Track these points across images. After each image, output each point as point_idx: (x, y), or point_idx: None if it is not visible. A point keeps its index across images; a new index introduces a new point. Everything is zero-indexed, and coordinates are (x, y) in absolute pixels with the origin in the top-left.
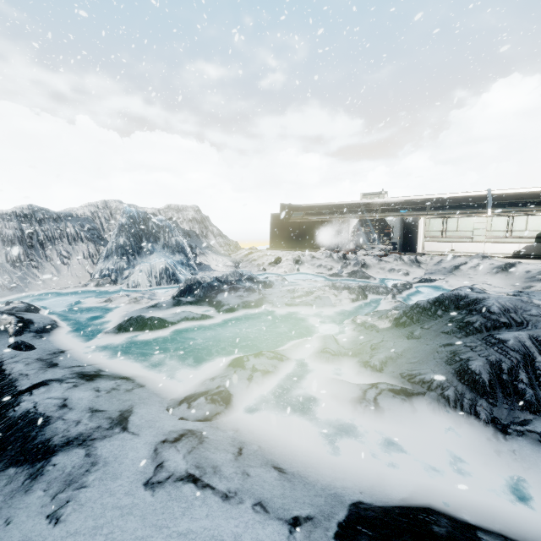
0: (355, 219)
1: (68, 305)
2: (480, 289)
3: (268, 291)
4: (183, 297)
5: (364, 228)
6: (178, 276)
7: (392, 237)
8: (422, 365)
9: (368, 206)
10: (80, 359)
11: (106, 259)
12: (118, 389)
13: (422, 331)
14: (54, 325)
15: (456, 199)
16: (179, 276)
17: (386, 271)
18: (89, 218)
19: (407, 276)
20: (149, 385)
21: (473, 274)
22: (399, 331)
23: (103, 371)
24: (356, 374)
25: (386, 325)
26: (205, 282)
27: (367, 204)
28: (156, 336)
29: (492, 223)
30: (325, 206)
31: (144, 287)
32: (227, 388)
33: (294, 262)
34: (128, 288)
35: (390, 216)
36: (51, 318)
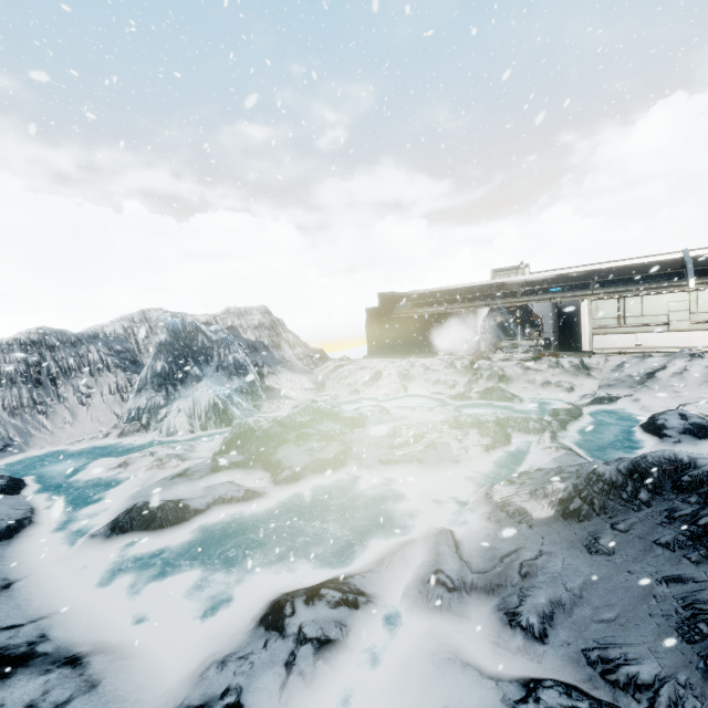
0: (484, 308)
1: (71, 473)
2: (700, 417)
3: (356, 434)
4: (227, 455)
5: (500, 317)
6: (232, 414)
7: (542, 332)
8: (626, 631)
9: (503, 288)
10: (27, 604)
11: (139, 394)
12: (39, 706)
13: (615, 537)
14: (25, 522)
15: (635, 268)
16: (234, 414)
17: (538, 386)
18: (120, 337)
19: (572, 393)
20: (107, 681)
21: (680, 385)
22: (570, 530)
23: (46, 640)
24: (494, 645)
25: (545, 513)
26: (261, 429)
27: (500, 286)
28: (168, 539)
29: (698, 301)
30: (441, 292)
31: (182, 435)
32: (242, 695)
33: (400, 378)
34: (160, 437)
35: (536, 301)
36: (32, 504)
